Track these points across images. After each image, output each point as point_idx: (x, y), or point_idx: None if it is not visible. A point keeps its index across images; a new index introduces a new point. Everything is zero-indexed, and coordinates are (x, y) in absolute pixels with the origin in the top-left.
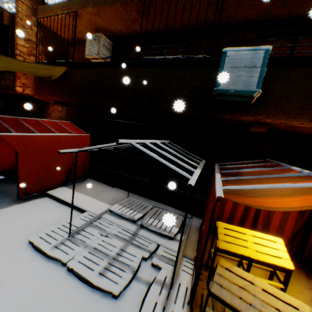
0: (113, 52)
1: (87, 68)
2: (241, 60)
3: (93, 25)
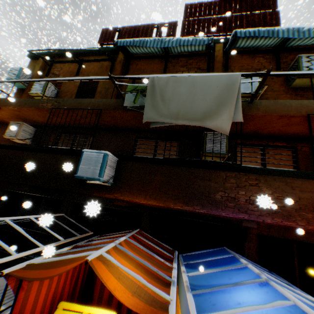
0: (36, 134)
1: None
2: (91, 158)
3: (18, 115)
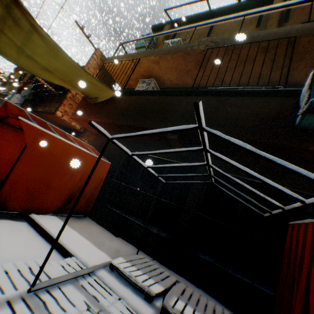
0: None
1: (136, 95)
2: None
3: (149, 72)
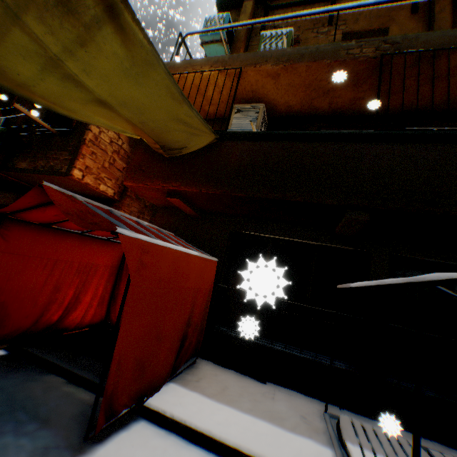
0: None
1: (259, 140)
2: None
3: (252, 92)
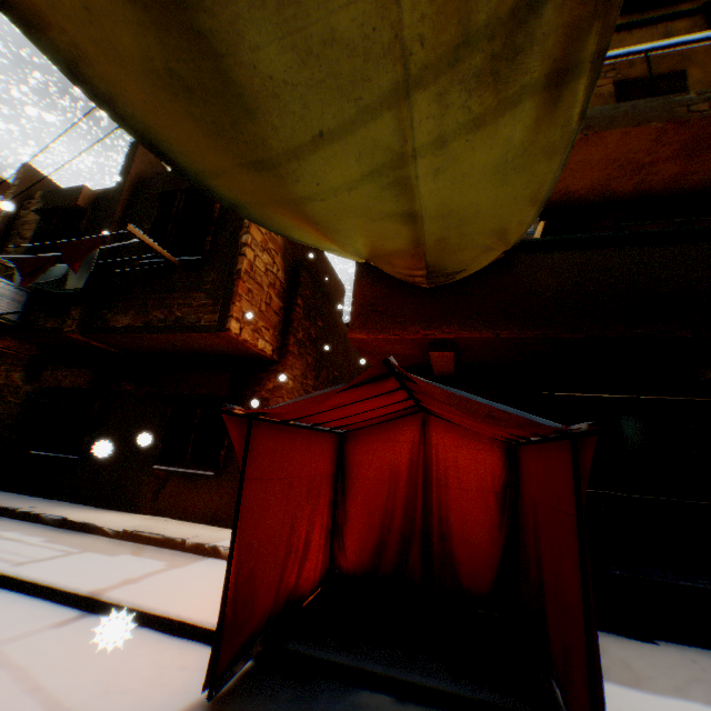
0: None
1: (580, 249)
2: None
3: None
